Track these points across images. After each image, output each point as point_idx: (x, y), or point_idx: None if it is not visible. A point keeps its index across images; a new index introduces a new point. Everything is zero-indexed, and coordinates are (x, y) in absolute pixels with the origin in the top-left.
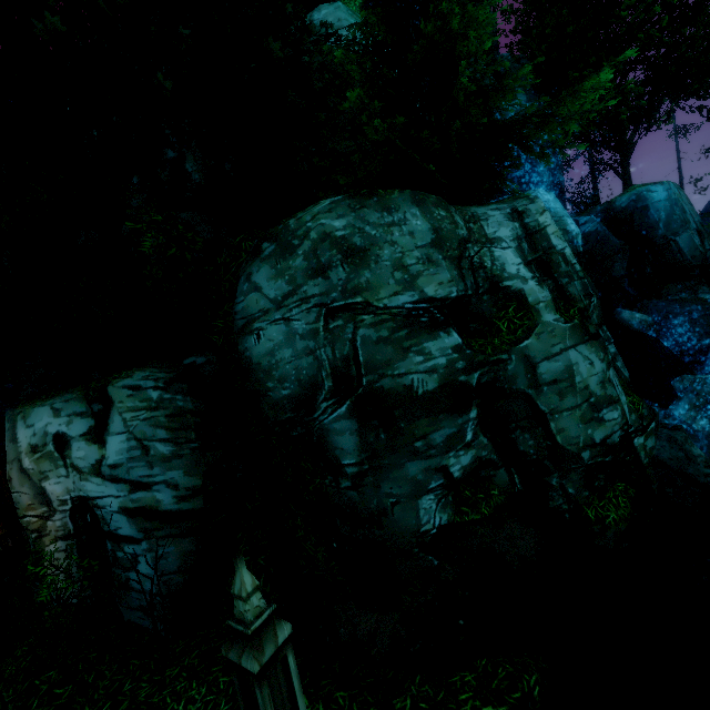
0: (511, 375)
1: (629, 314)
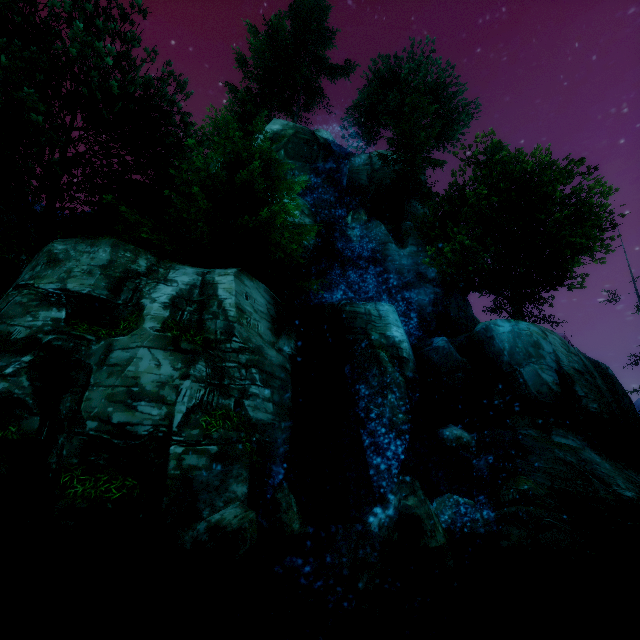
0: (92, 353)
1: (452, 429)
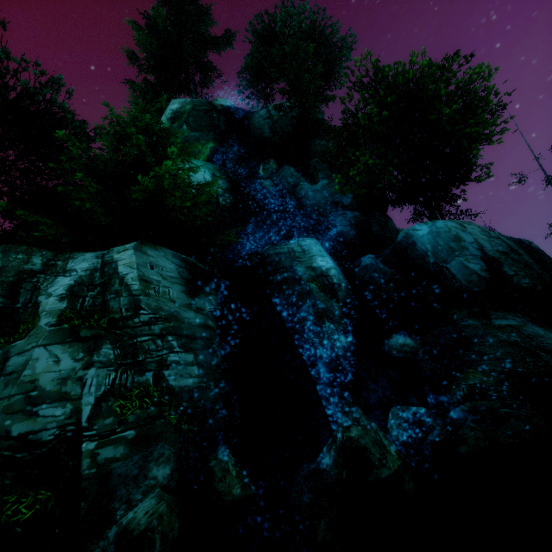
0: None
1: (395, 339)
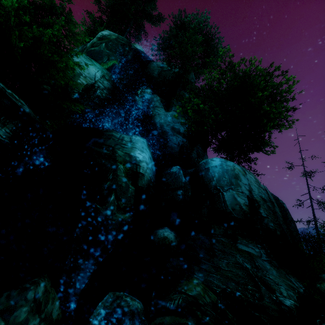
0: None
1: (163, 230)
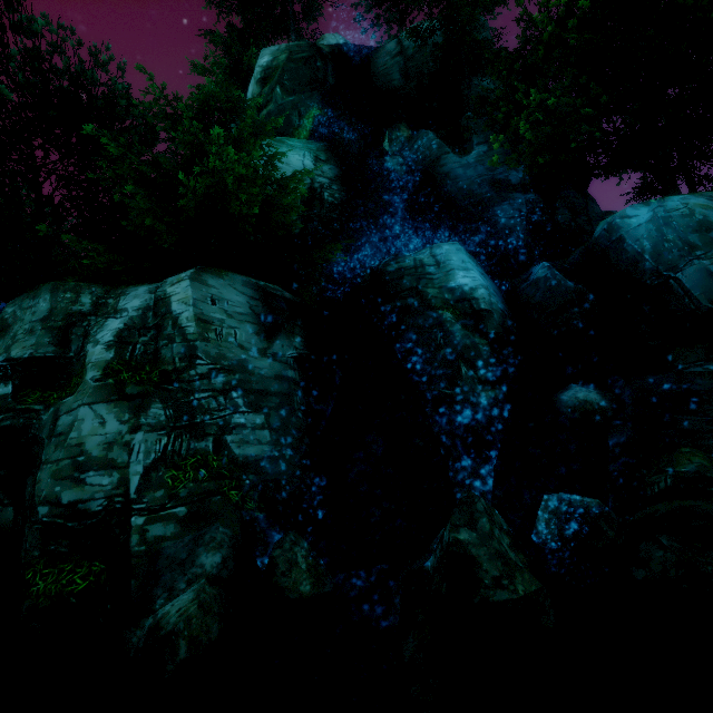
0: (44, 424)
1: (572, 392)
